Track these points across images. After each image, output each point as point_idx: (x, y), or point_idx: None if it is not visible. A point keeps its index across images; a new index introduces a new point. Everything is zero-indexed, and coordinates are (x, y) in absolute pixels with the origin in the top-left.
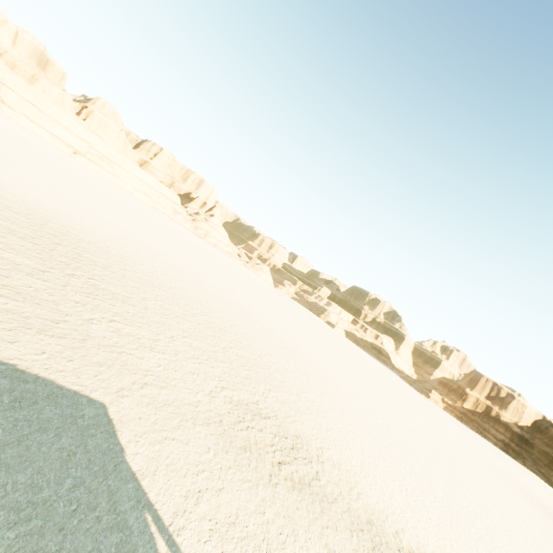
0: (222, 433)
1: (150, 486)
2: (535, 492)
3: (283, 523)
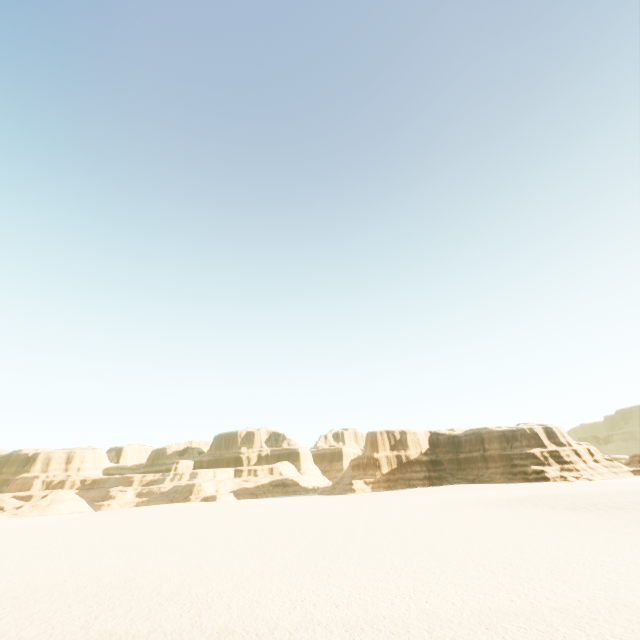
0: None
1: None
2: (474, 497)
3: None
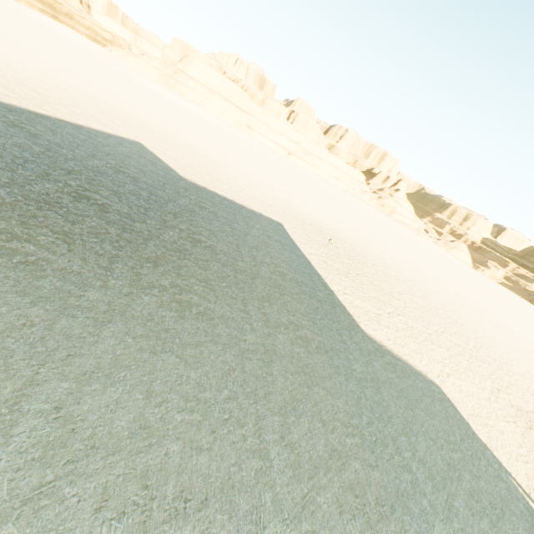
0: (522, 434)
1: (499, 458)
2: None
3: None
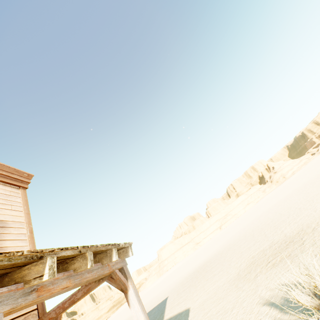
0: (236, 278)
1: None
2: None
3: (250, 292)
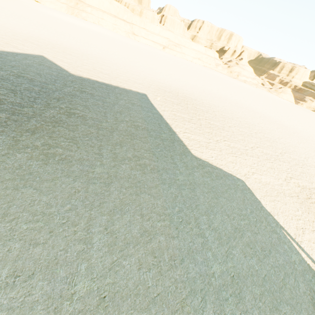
0: (301, 202)
1: (278, 219)
2: None
3: None
